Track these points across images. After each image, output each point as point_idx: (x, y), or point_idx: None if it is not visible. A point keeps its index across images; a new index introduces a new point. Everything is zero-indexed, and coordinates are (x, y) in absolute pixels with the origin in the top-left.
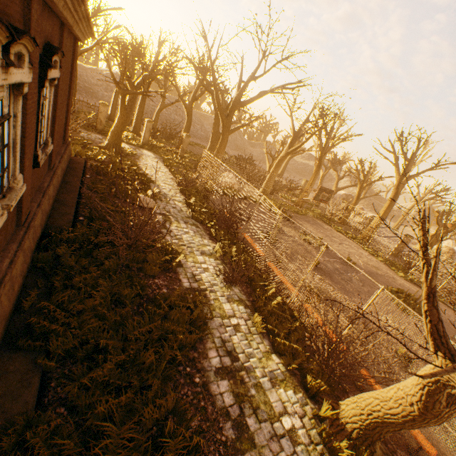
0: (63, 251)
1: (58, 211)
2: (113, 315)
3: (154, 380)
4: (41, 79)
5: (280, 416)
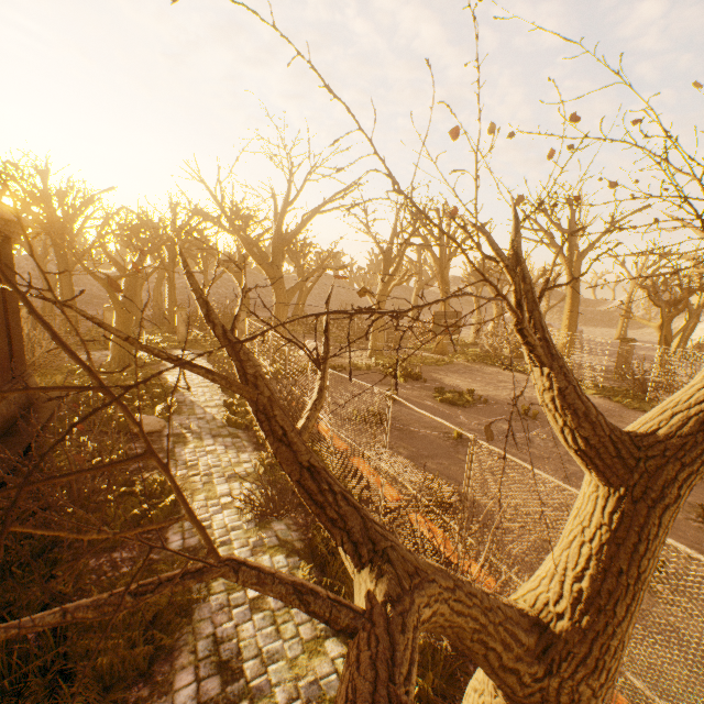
0: None
1: None
2: None
3: None
4: None
5: None
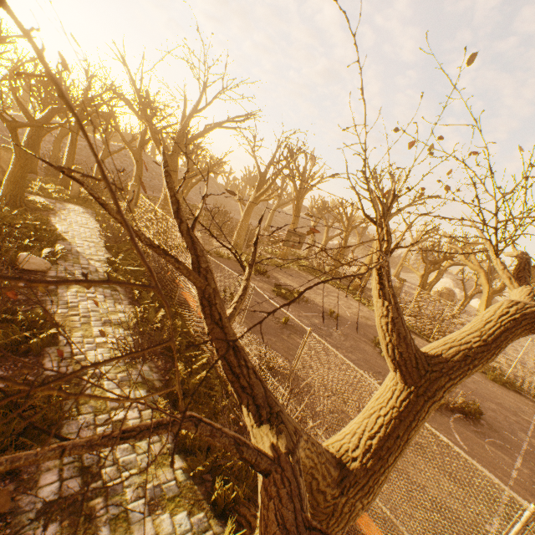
0: None
1: None
2: None
3: None
4: None
5: None
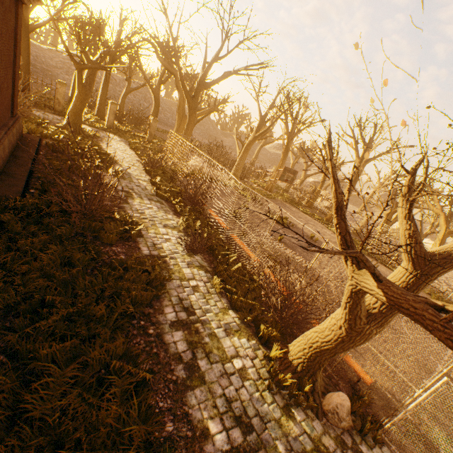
0: (8, 218)
1: (5, 183)
2: (62, 275)
3: (104, 329)
4: None
5: (232, 358)
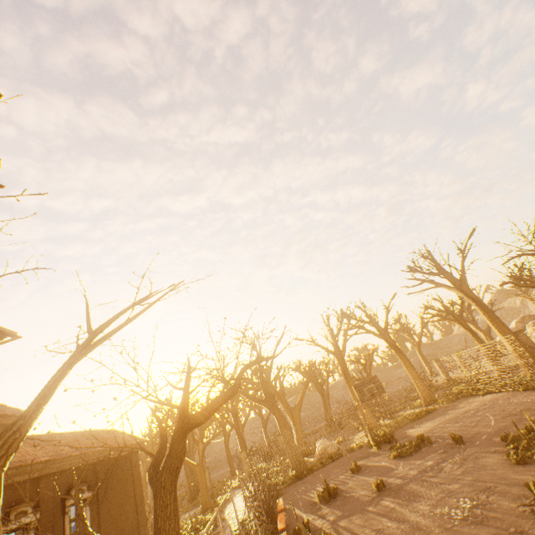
0: None
1: None
2: None
3: None
4: (64, 508)
5: None
